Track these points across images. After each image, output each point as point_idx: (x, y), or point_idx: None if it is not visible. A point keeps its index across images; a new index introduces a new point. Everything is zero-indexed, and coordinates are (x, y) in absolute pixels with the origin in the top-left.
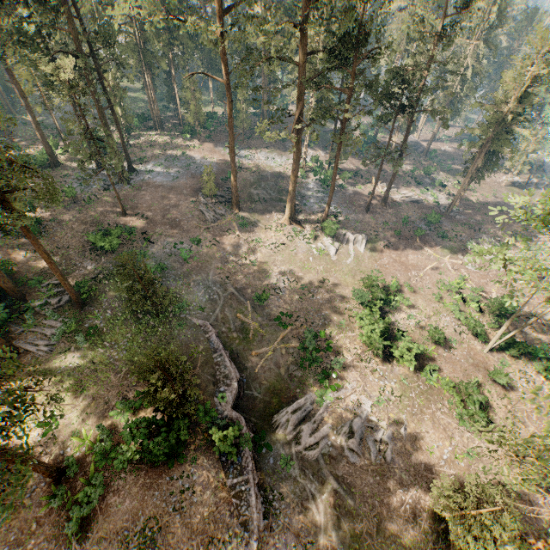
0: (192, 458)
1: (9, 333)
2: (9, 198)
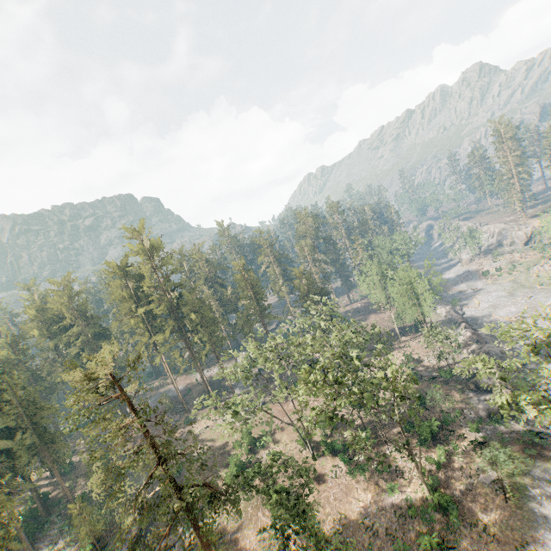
0: None
1: (34, 539)
2: (57, 453)
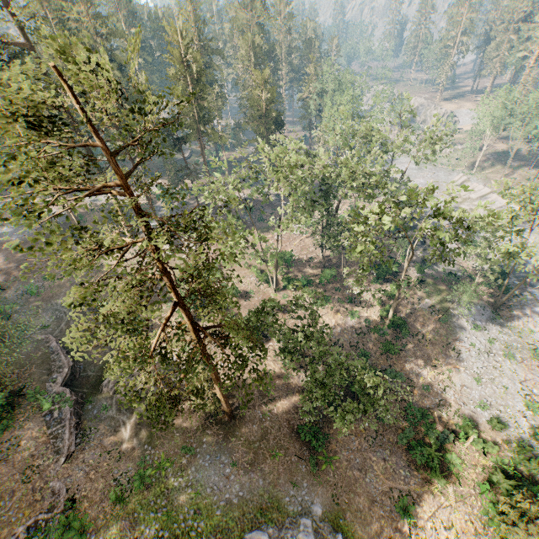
0: (21, 425)
1: None
2: None
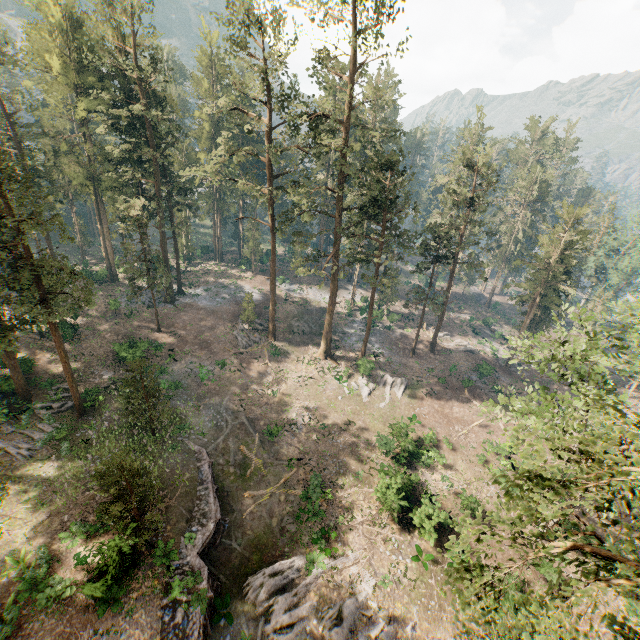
0: (130, 608)
1: None
2: (57, 303)
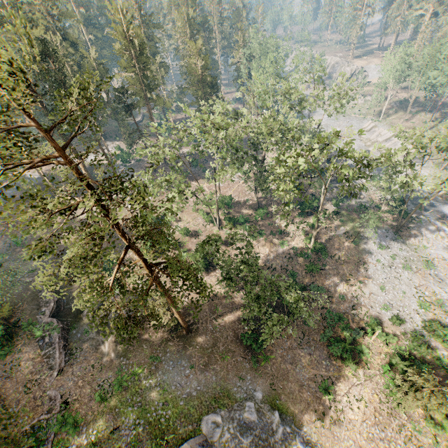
0: (19, 350)
1: None
2: None
